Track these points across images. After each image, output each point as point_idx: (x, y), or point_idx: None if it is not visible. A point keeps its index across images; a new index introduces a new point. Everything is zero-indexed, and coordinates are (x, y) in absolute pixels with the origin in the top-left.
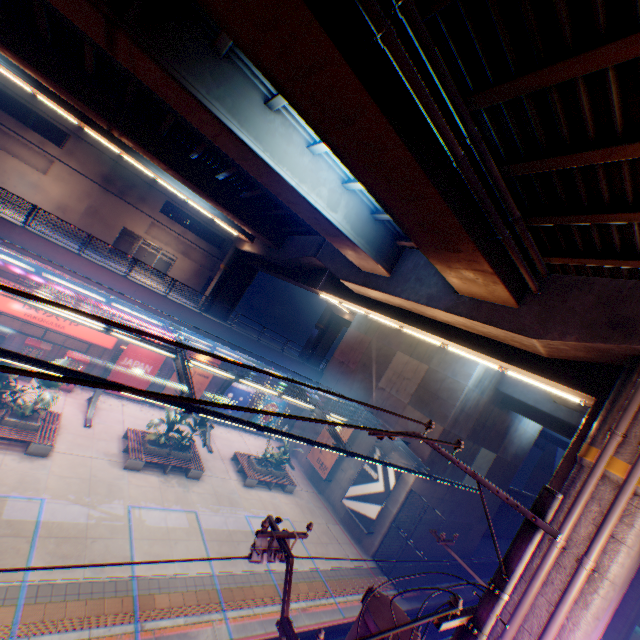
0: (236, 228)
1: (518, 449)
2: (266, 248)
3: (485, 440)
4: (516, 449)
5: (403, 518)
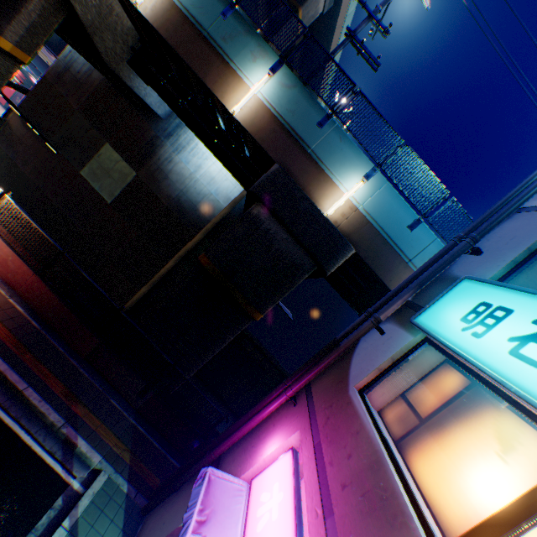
0: None
1: (186, 202)
2: None
3: (114, 138)
4: (181, 198)
5: (3, 155)
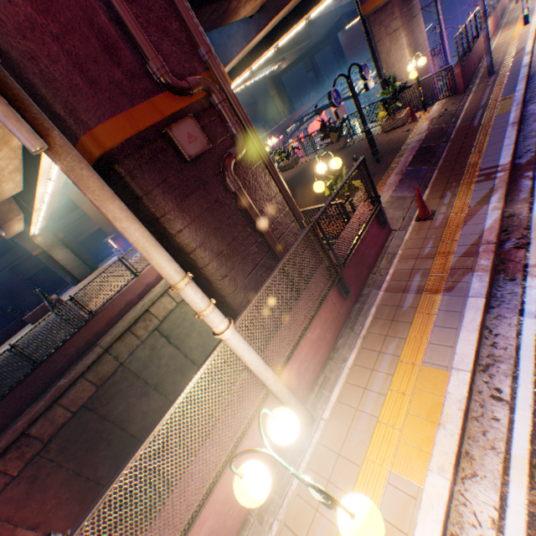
0: (279, 63)
1: None
2: (300, 50)
3: None
4: None
5: None
